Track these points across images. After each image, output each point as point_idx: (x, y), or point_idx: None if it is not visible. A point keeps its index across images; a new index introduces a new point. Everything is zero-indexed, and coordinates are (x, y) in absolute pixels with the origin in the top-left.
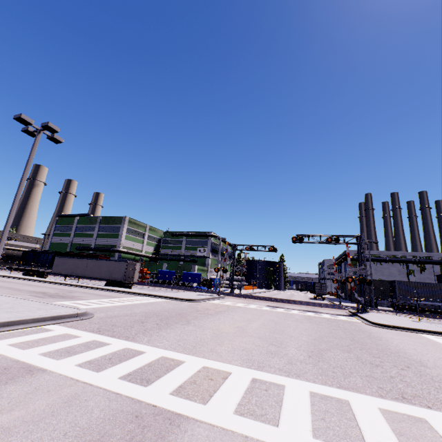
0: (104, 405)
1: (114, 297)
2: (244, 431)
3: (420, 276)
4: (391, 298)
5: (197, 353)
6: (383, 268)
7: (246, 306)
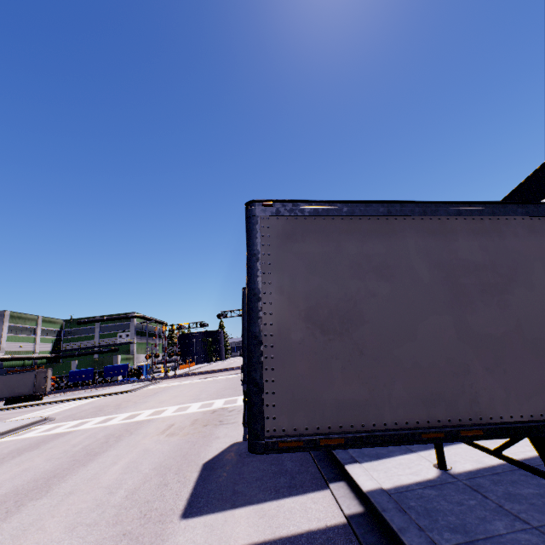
0: (121, 424)
1: (42, 409)
2: (175, 414)
3: None
4: None
5: (150, 409)
6: None
7: (181, 383)
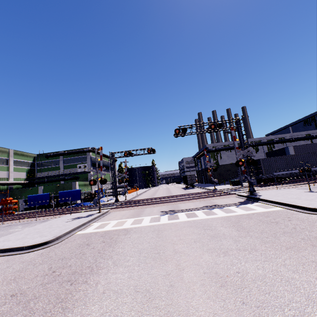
0: None
1: None
2: None
3: (256, 155)
4: (256, 174)
5: None
6: (232, 154)
7: (138, 224)
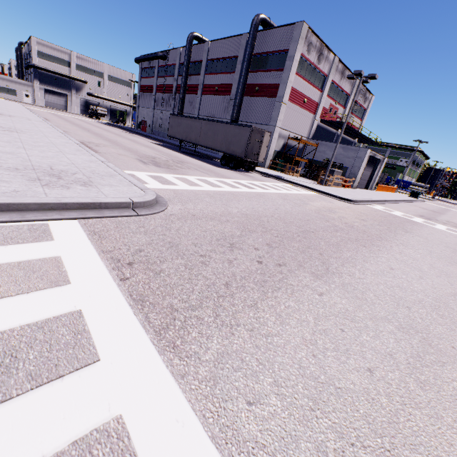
0: None
1: None
2: None
3: None
4: None
5: None
6: None
7: None
